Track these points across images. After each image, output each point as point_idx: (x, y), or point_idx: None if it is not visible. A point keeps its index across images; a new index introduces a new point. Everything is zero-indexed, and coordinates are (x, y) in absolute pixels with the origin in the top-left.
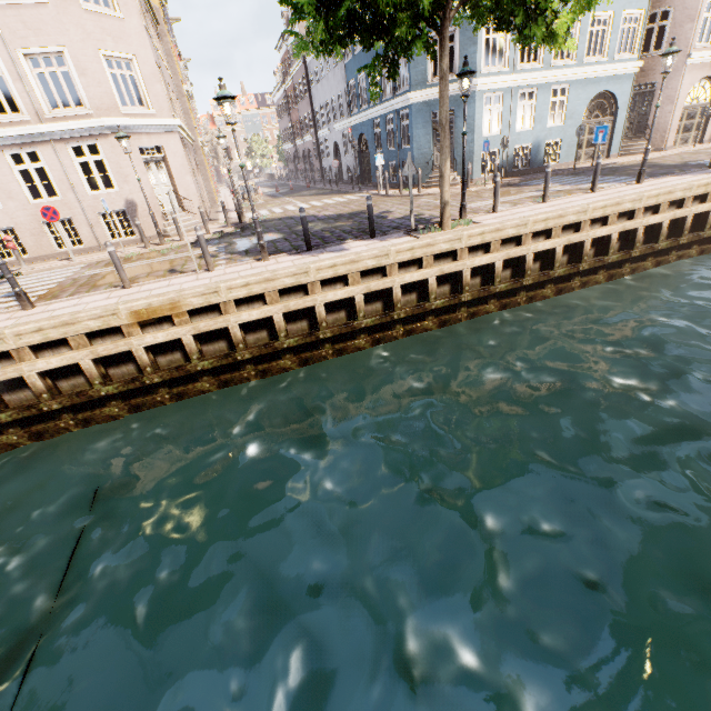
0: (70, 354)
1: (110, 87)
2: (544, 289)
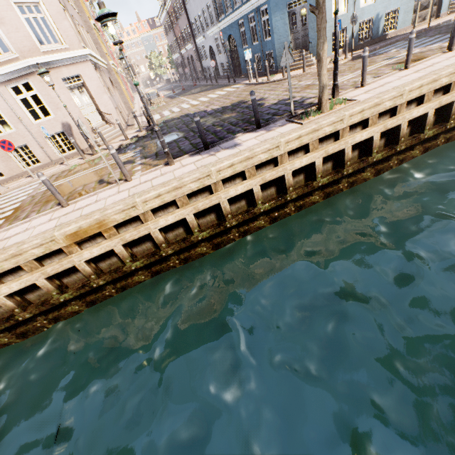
0: (25, 278)
1: (26, 30)
2: (413, 150)
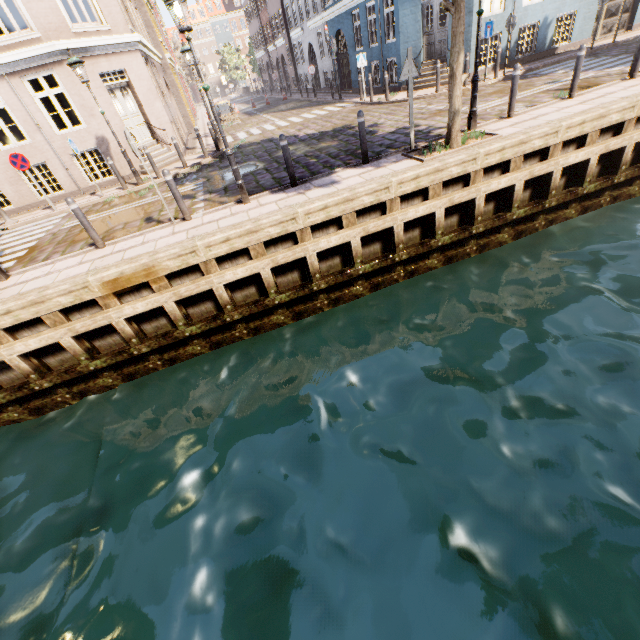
0: (47, 334)
1: None
2: (567, 209)
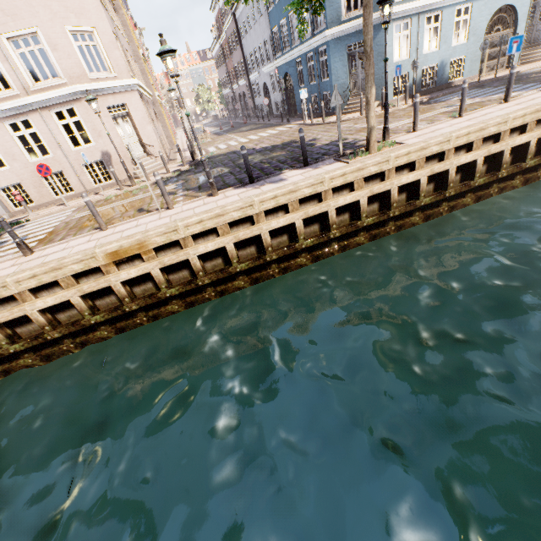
0: (61, 294)
1: (78, 57)
2: (464, 198)
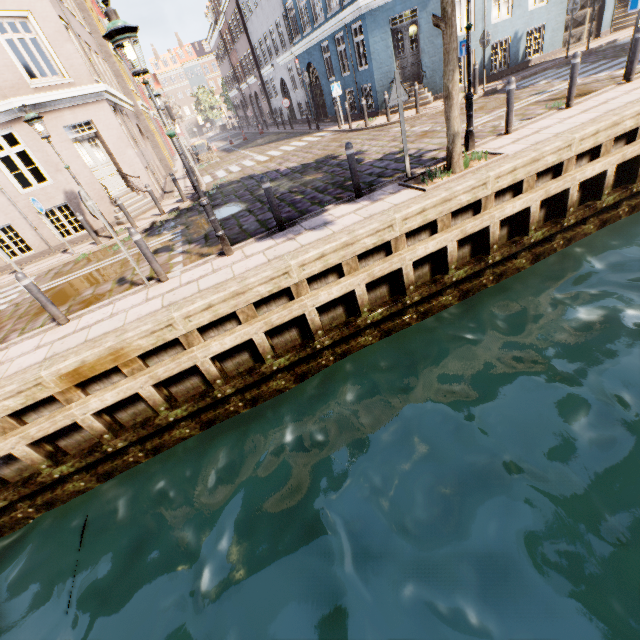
0: None
1: (8, 57)
2: (585, 225)
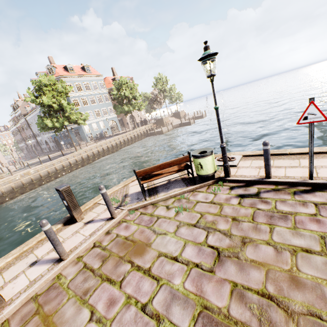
0: (10, 184)
1: None
2: (100, 156)
